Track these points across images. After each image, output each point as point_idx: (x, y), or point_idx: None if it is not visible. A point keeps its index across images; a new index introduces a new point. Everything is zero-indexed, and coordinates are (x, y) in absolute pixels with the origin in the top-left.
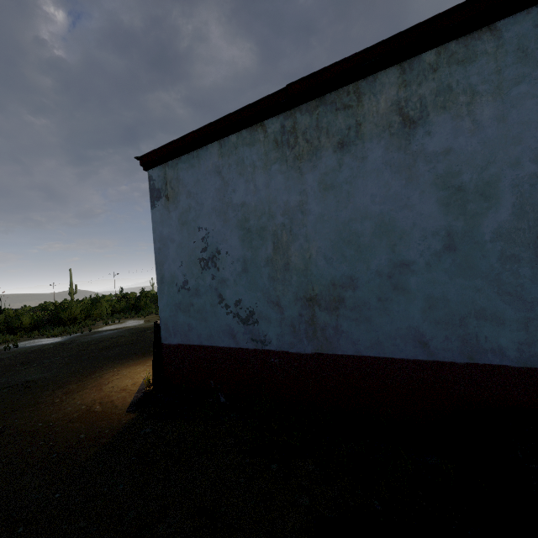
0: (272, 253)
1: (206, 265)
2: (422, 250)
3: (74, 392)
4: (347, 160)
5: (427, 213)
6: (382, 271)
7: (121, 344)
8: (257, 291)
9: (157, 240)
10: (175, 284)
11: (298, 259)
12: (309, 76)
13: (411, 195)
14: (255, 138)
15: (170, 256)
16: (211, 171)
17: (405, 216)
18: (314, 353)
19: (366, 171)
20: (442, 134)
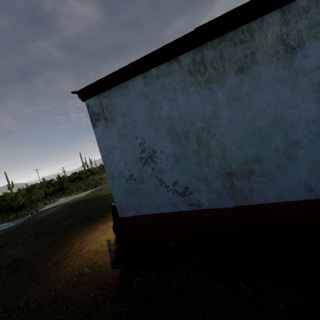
0: (197, 147)
1: (146, 161)
2: (306, 133)
3: (60, 261)
4: (246, 79)
5: (307, 109)
6: (278, 150)
7: (67, 217)
8: (188, 173)
9: (102, 150)
10: (123, 177)
11: (217, 149)
12: (213, 20)
13: (295, 98)
14: (172, 69)
15: (115, 159)
16: (139, 96)
17: (292, 112)
18: (236, 206)
19: (261, 86)
20: (315, 56)
